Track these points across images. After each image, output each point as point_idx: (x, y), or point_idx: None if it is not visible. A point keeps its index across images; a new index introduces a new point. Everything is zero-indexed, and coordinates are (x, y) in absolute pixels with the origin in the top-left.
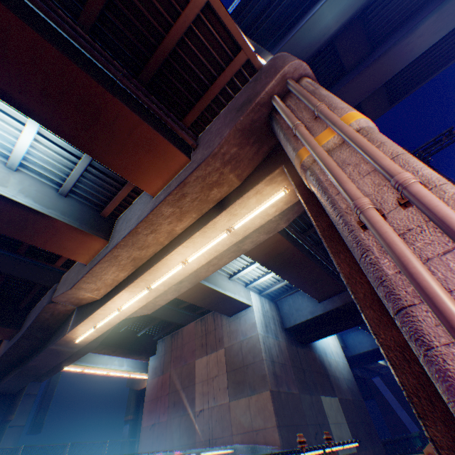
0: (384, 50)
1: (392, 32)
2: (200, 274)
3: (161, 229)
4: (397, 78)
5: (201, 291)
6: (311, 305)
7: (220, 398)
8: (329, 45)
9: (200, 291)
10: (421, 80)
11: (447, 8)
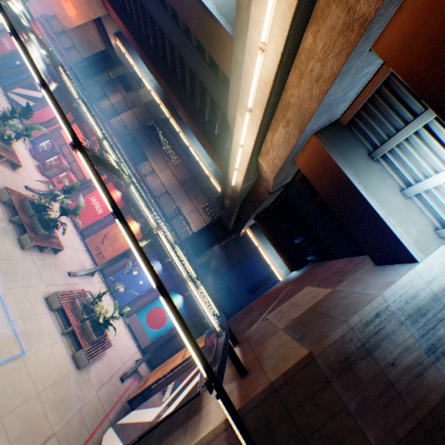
0: None
1: None
2: (303, 105)
3: None
4: None
5: (331, 177)
6: None
7: (280, 321)
8: None
9: (329, 174)
10: None
11: None
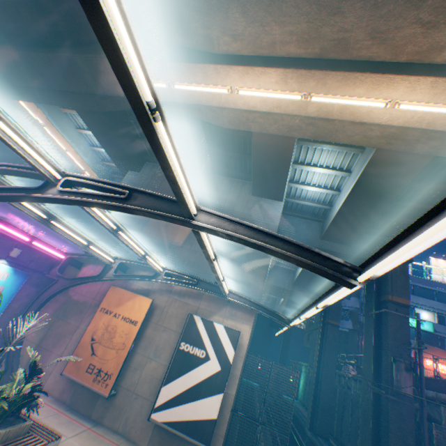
0: None
1: None
2: (338, 133)
3: (438, 33)
4: None
5: (278, 152)
6: (312, 236)
7: None
8: None
9: (279, 151)
10: None
11: None
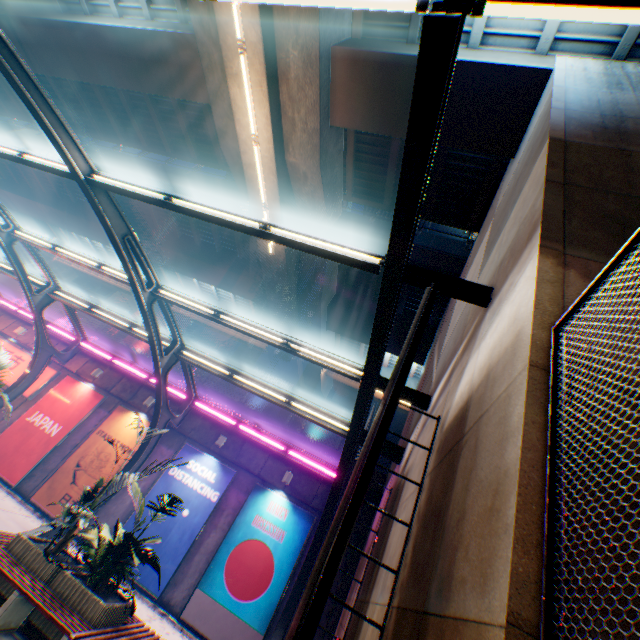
0: None
1: None
2: None
3: None
4: None
5: (385, 85)
6: None
7: None
8: None
9: (380, 84)
10: None
11: None
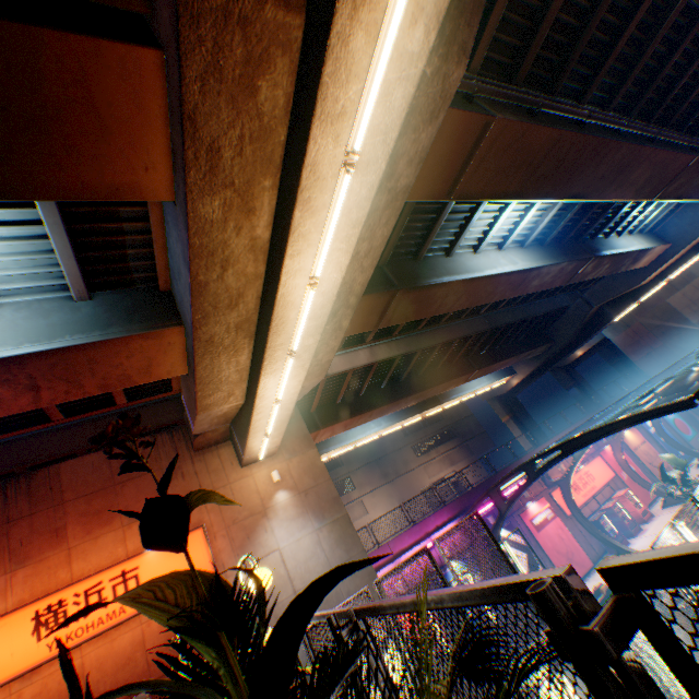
0: None
1: None
2: None
3: None
4: None
5: None
6: None
7: None
8: None
9: None
10: None
11: None
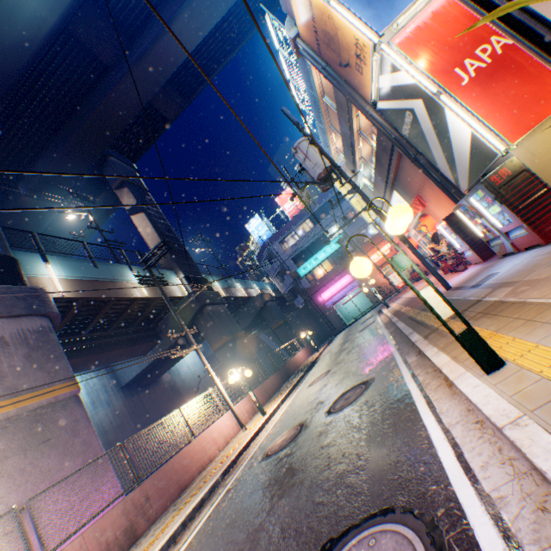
0: (145, 47)
1: (150, 18)
2: None
3: None
4: (183, 71)
5: None
6: (139, 360)
7: None
8: (64, 30)
9: None
10: (211, 72)
11: (198, 5)
